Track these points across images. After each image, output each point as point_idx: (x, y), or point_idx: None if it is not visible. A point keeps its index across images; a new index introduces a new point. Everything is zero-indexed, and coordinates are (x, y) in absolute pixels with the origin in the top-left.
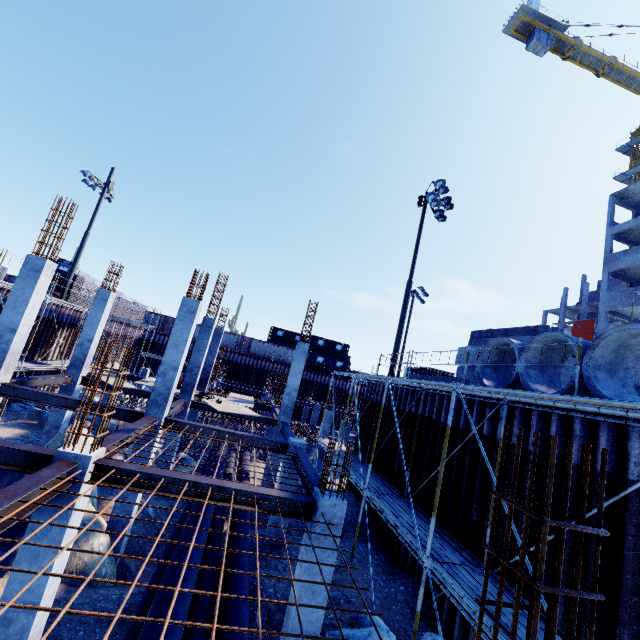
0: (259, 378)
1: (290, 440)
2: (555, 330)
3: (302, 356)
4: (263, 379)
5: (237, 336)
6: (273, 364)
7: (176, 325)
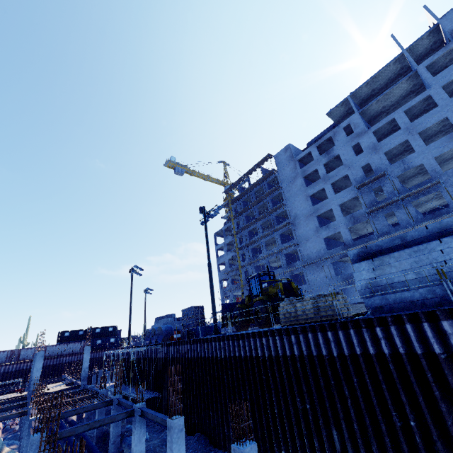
0: (56, 371)
1: (89, 386)
2: (172, 314)
3: (88, 352)
4: (60, 370)
5: (34, 348)
6: (66, 357)
7: (36, 363)
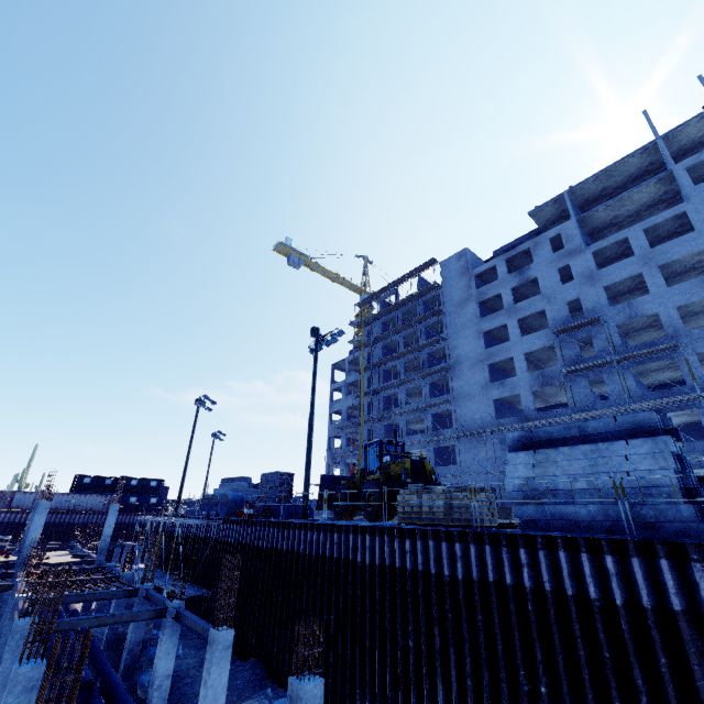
0: (63, 533)
1: (107, 564)
2: (248, 478)
3: (115, 513)
4: (68, 533)
5: (35, 494)
6: (80, 515)
7: (37, 518)
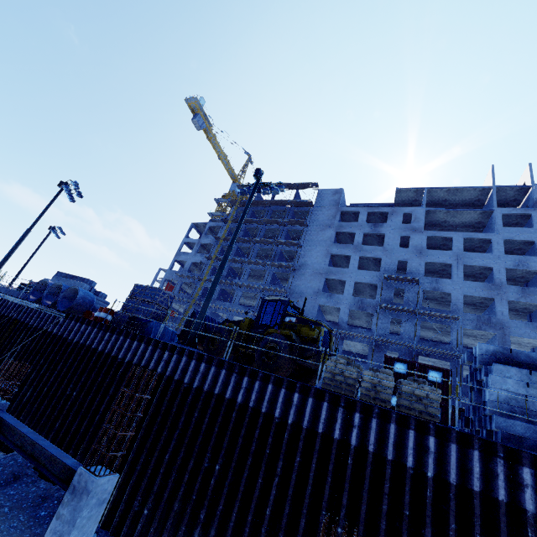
0: None
1: None
2: (93, 282)
3: None
4: None
5: None
6: None
7: None
